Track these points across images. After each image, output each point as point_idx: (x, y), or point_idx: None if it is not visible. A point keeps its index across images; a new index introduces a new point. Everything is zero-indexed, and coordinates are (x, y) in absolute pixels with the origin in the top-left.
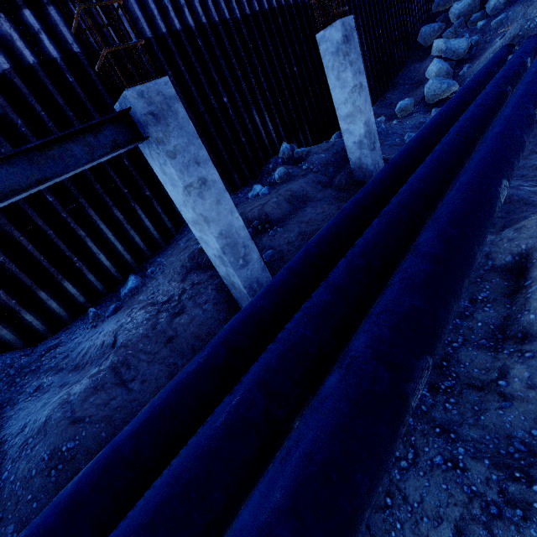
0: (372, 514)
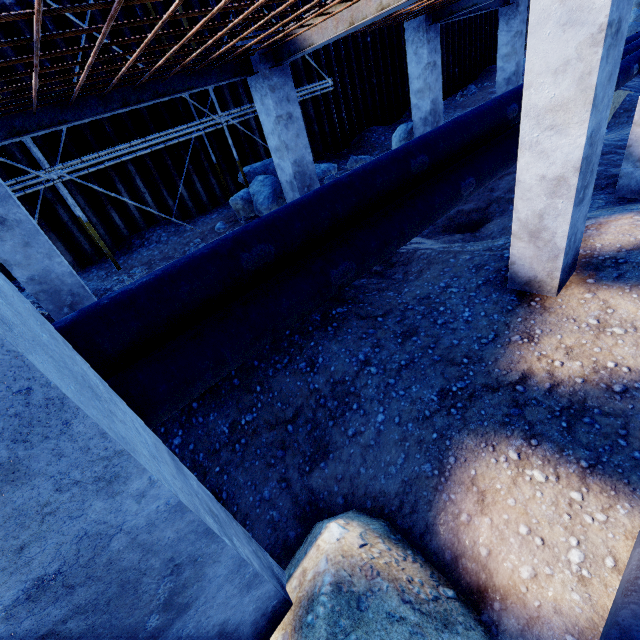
0: (627, 112)
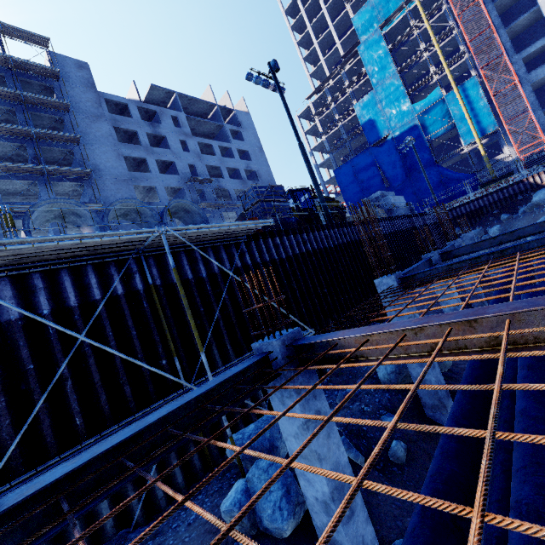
0: None
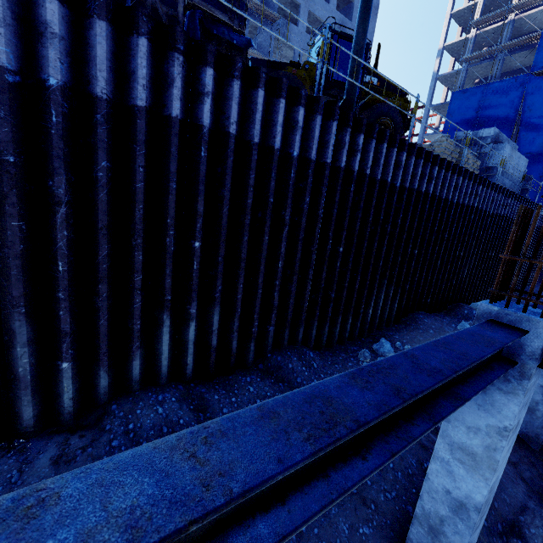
0: None
